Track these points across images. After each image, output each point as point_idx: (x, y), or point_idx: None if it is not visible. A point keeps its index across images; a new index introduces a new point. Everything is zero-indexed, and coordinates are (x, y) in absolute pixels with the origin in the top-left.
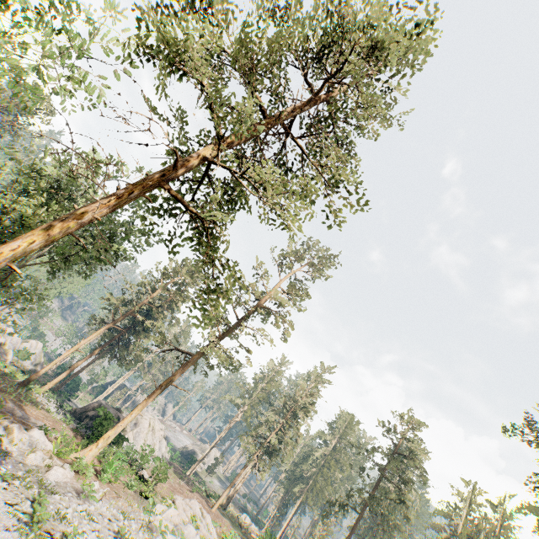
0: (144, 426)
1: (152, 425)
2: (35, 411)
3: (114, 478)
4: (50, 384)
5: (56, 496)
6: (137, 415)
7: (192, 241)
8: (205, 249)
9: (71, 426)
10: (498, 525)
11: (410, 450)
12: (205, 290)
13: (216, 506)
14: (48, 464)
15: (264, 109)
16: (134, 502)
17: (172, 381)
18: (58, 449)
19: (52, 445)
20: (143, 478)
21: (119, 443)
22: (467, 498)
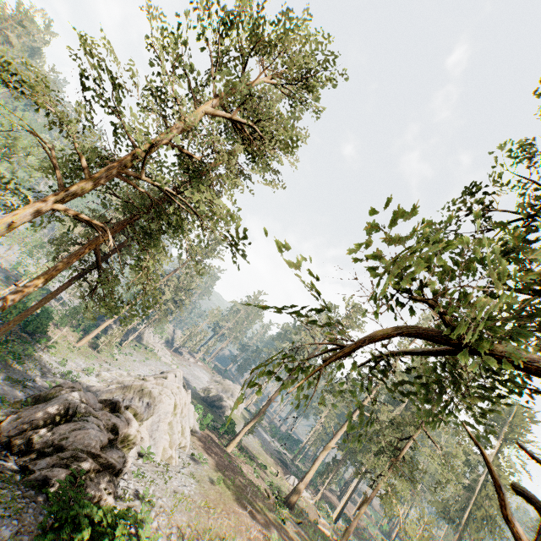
0: (165, 410)
1: (177, 405)
2: None
3: None
4: None
5: None
6: (150, 388)
7: None
8: None
9: None
10: None
11: None
12: None
13: None
14: None
15: None
16: None
17: None
18: None
19: None
20: None
21: None
22: None
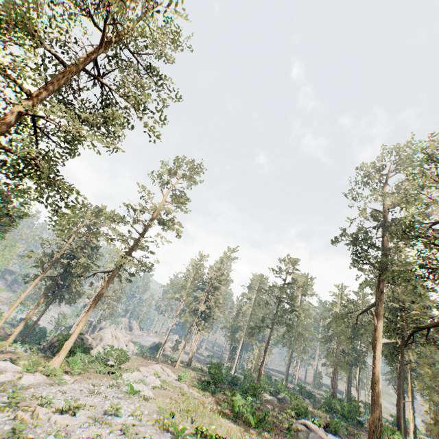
0: (108, 338)
1: (114, 335)
2: (2, 355)
3: (83, 371)
4: (12, 337)
5: (30, 390)
6: (100, 333)
7: (33, 178)
8: (36, 179)
9: (40, 355)
10: (361, 302)
11: (293, 279)
12: (56, 209)
13: (178, 364)
14: (19, 377)
15: (62, 61)
16: (102, 378)
17: (101, 293)
18: (28, 368)
19: (22, 368)
20: (112, 366)
21: (86, 353)
22: (339, 294)
